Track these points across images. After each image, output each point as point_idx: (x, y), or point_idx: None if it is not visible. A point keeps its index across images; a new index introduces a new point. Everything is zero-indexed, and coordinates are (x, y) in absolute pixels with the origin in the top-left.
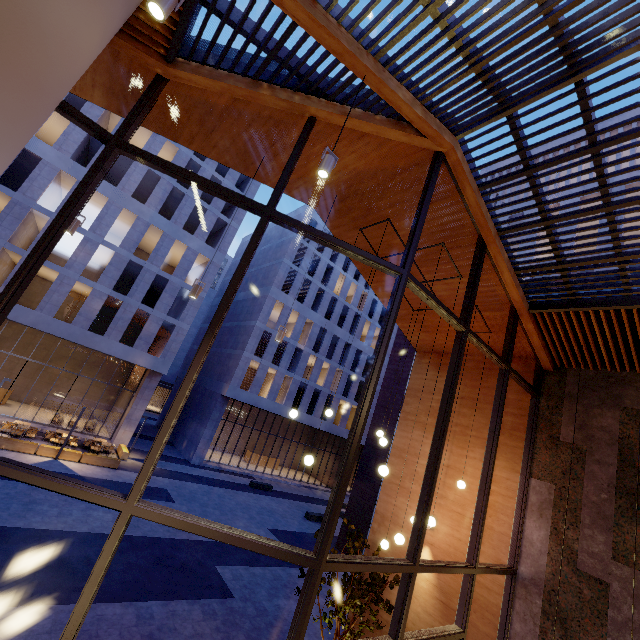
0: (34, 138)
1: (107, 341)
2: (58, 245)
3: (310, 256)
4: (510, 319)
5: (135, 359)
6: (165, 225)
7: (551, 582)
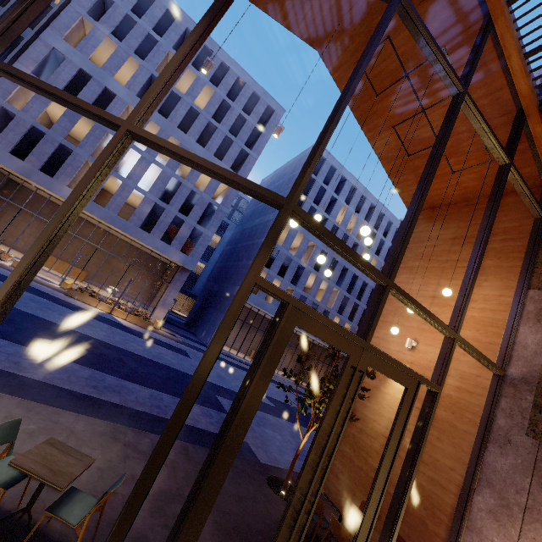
0: (112, 79)
1: (152, 238)
2: (124, 171)
3: (317, 187)
4: (515, 122)
5: (171, 255)
6: (200, 151)
7: None
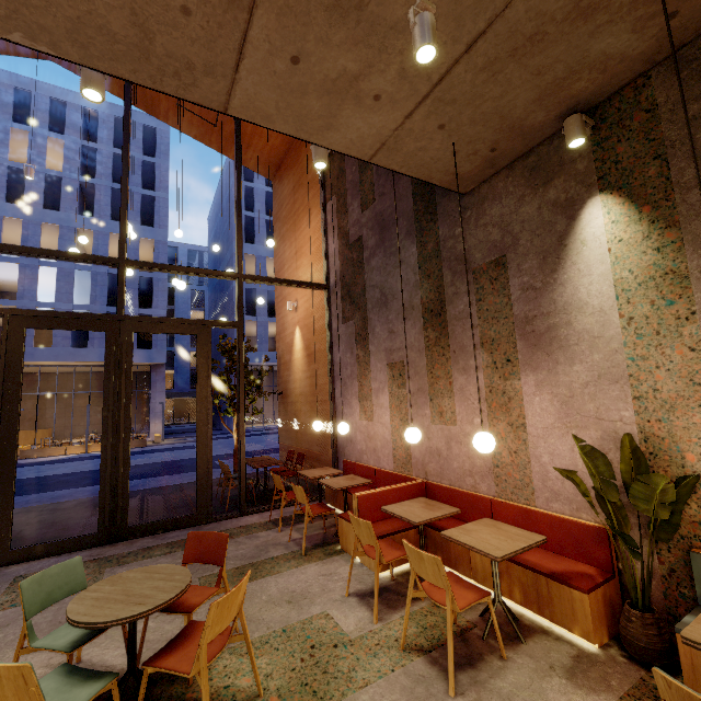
0: None
1: (94, 351)
2: None
3: (261, 196)
4: None
5: None
6: (91, 223)
7: (342, 272)
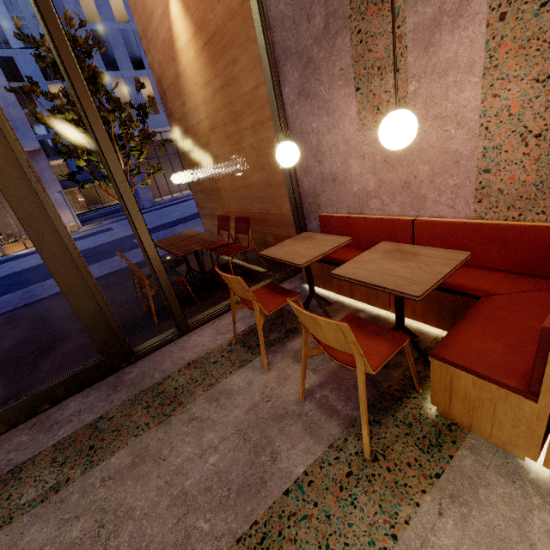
0: None
1: None
2: None
3: None
4: None
5: None
6: None
7: None
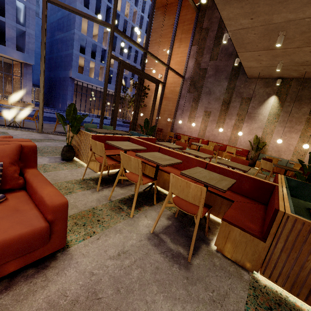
0: None
1: None
2: None
3: None
4: None
5: (11, 54)
6: None
7: (193, 76)
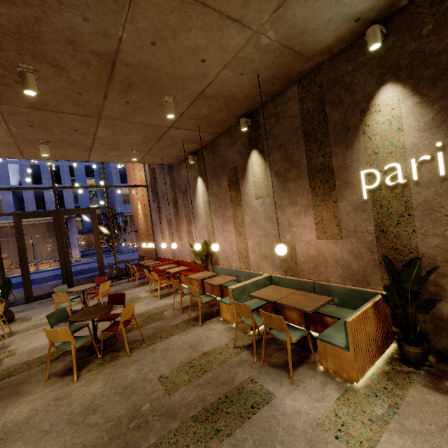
0: None
1: None
2: None
3: None
4: None
5: None
6: None
7: (151, 181)
